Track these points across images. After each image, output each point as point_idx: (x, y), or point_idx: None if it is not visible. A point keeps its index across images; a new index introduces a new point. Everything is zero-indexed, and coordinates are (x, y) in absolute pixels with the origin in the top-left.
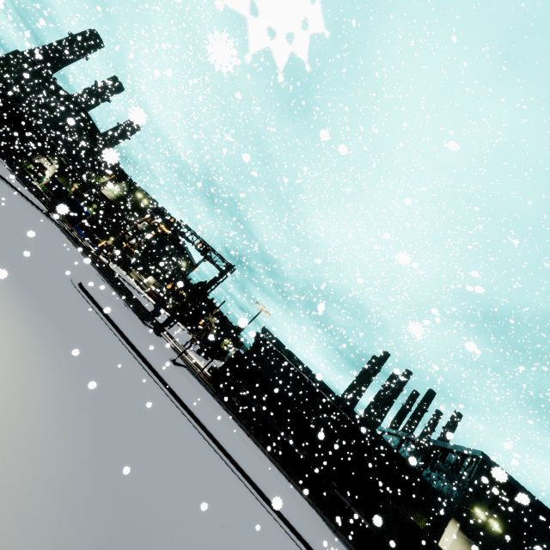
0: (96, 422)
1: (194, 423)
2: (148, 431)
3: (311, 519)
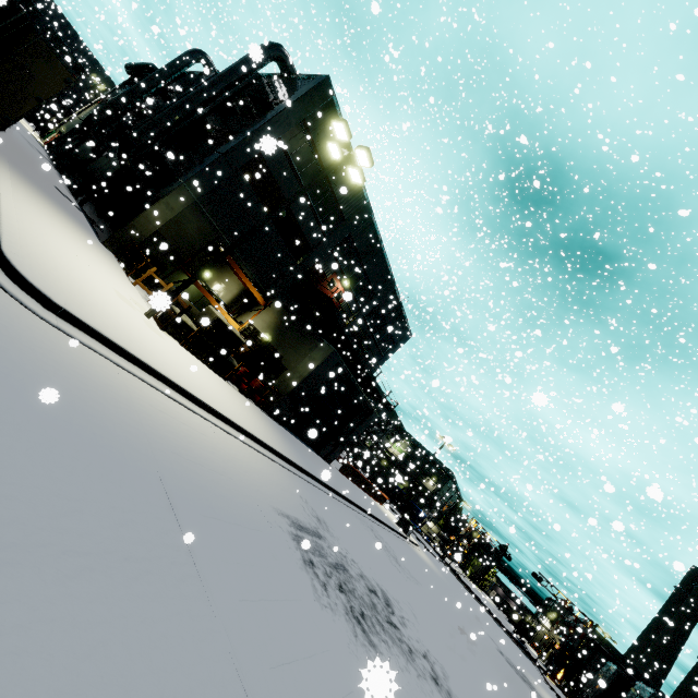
0: None
1: None
2: None
3: None
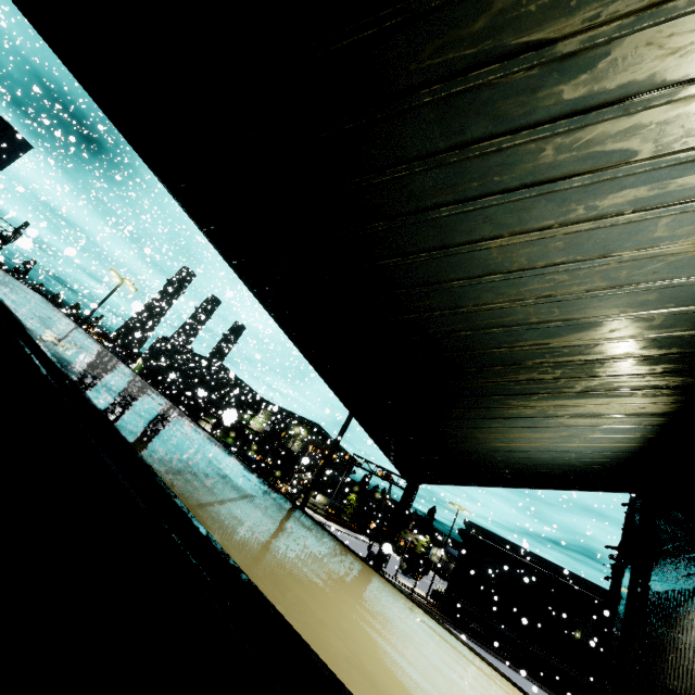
0: None
1: None
2: None
3: None
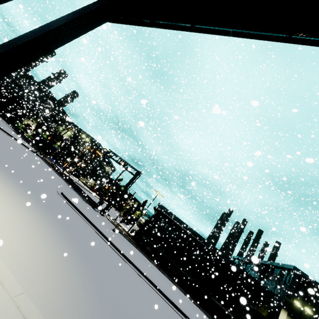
0: (91, 272)
1: (131, 265)
2: (112, 274)
3: (200, 316)
